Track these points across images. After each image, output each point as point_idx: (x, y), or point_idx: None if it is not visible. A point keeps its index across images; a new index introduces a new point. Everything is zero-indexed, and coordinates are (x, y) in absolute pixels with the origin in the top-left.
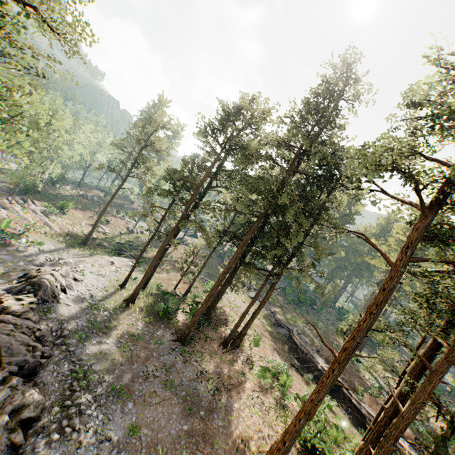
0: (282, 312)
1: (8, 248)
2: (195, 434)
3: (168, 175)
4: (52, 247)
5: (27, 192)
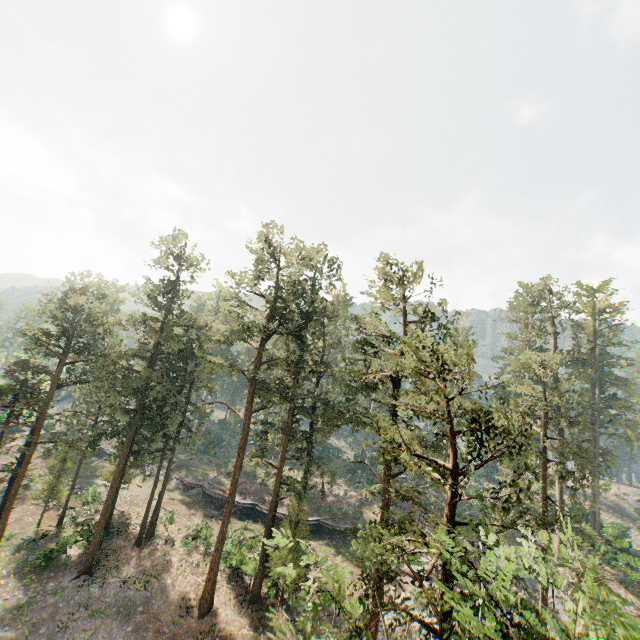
0: (189, 472)
1: None
2: (141, 625)
3: None
4: None
5: None
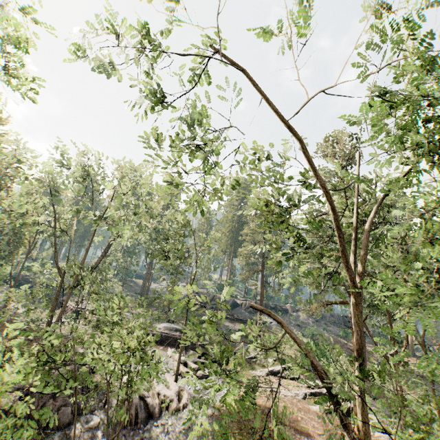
0: None
1: None
2: None
3: None
4: None
5: None
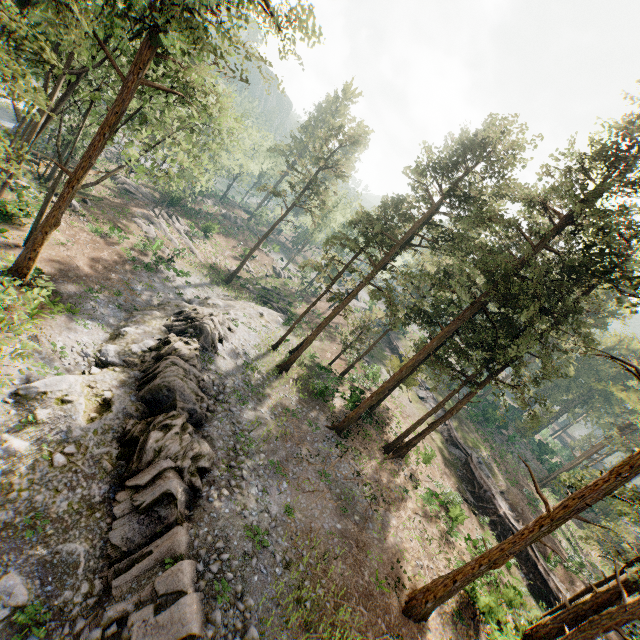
0: (460, 428)
1: (158, 274)
2: (348, 536)
3: (363, 223)
4: (197, 280)
5: (170, 204)
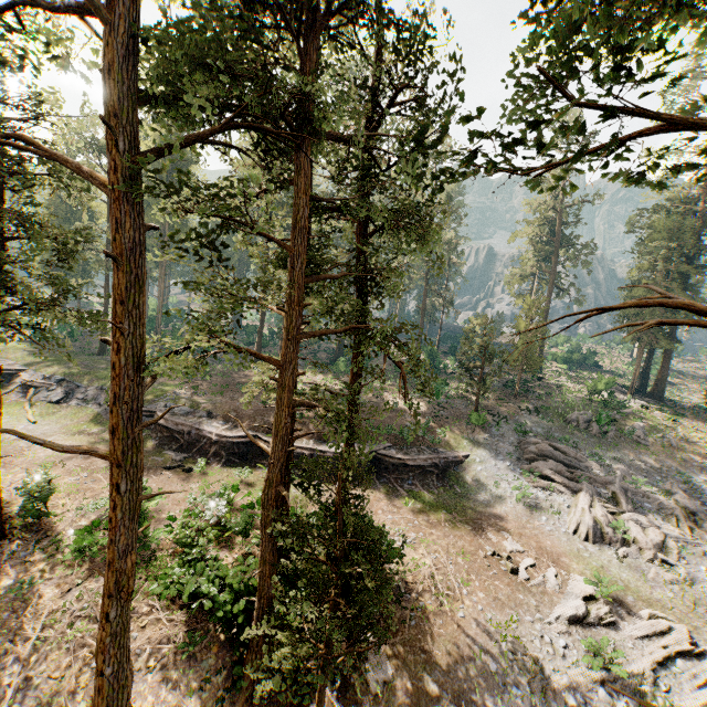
0: None
1: None
2: None
3: None
4: None
5: None
